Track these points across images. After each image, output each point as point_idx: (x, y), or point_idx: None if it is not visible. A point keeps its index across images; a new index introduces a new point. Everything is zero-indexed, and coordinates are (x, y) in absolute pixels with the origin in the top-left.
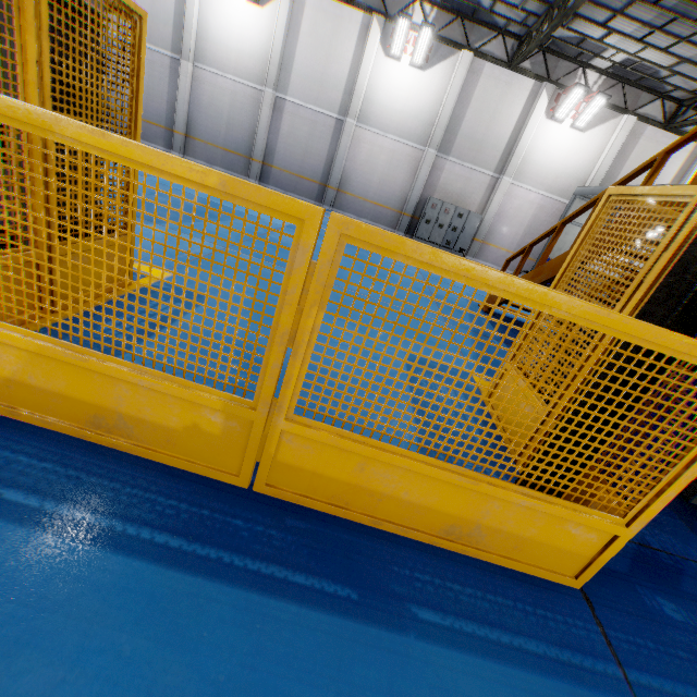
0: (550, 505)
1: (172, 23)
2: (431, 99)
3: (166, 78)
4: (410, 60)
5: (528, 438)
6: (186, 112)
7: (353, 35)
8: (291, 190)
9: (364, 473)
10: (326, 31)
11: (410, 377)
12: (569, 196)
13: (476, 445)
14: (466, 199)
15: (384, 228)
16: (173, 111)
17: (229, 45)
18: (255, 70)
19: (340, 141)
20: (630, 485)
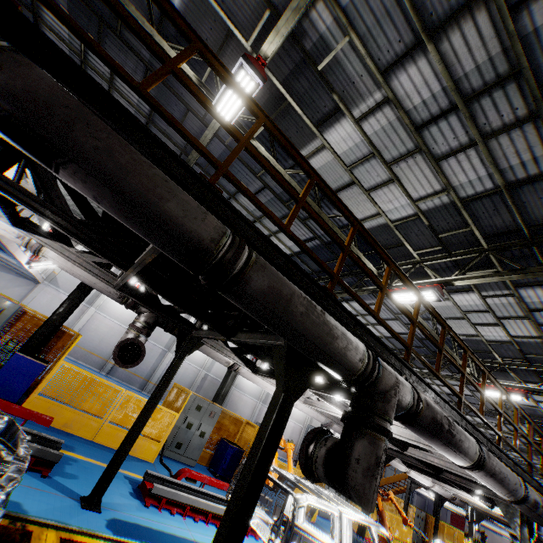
0: (406, 542)
1: (170, 337)
2: None
3: (156, 357)
4: None
5: (404, 534)
6: (160, 373)
7: None
8: None
9: (396, 542)
10: None
11: (398, 529)
12: (302, 423)
13: (401, 536)
14: None
15: None
16: (153, 371)
17: None
18: (199, 361)
19: (228, 395)
20: (409, 538)
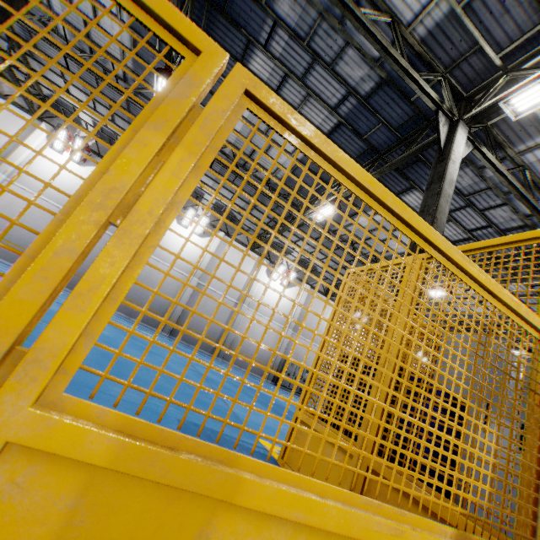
0: None
1: None
2: (290, 302)
3: None
4: (280, 282)
5: None
6: None
7: (252, 263)
8: (193, 343)
9: None
10: (237, 257)
11: None
12: None
13: None
14: (307, 360)
15: (258, 376)
16: None
17: (173, 248)
18: (188, 265)
19: (237, 316)
20: None
